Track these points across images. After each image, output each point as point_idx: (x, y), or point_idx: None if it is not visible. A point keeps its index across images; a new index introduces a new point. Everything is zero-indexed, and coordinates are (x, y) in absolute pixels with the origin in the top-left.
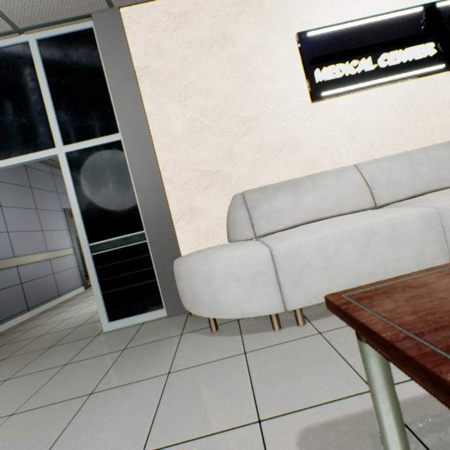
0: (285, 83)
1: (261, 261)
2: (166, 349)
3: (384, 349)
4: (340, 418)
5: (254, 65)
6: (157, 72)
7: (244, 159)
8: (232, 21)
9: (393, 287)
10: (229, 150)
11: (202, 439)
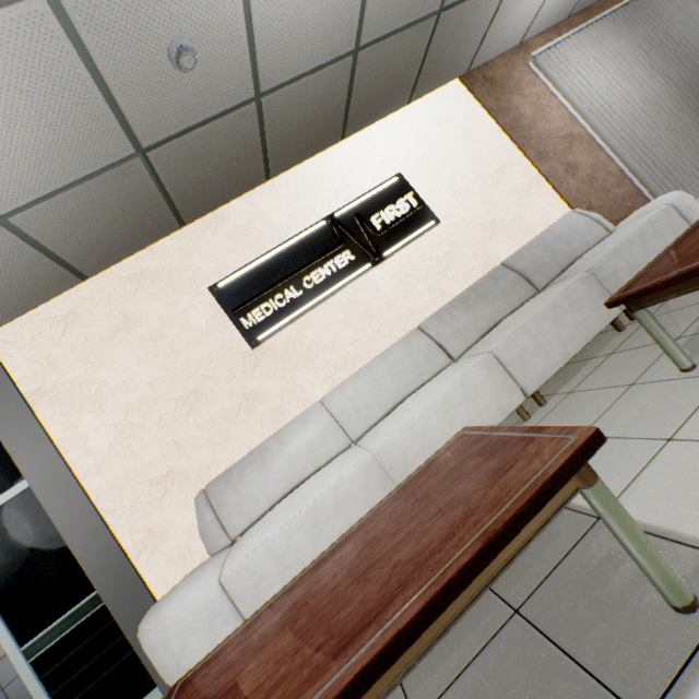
0: (216, 340)
1: (212, 597)
2: None
3: None
4: None
5: (173, 335)
6: (56, 387)
7: (198, 442)
8: (131, 300)
9: (209, 660)
10: (176, 440)
11: None
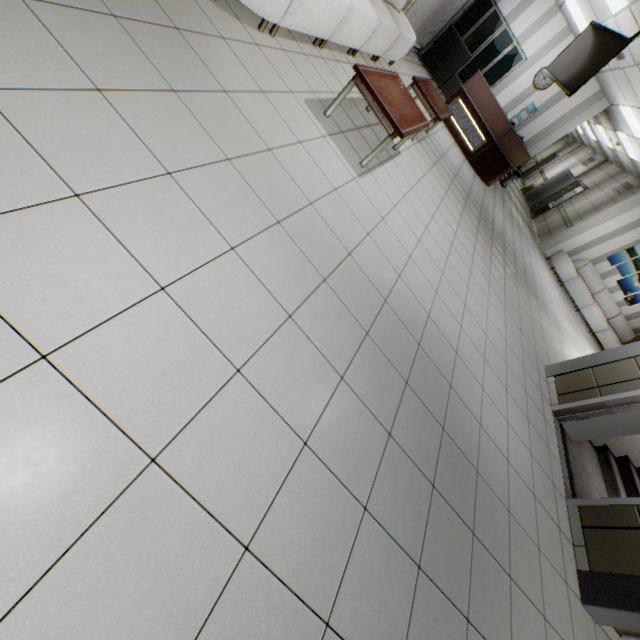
0: None
1: None
2: (190, 2)
3: (370, 92)
4: (311, 100)
5: None
6: None
7: None
8: None
9: (366, 72)
10: None
11: (279, 94)
